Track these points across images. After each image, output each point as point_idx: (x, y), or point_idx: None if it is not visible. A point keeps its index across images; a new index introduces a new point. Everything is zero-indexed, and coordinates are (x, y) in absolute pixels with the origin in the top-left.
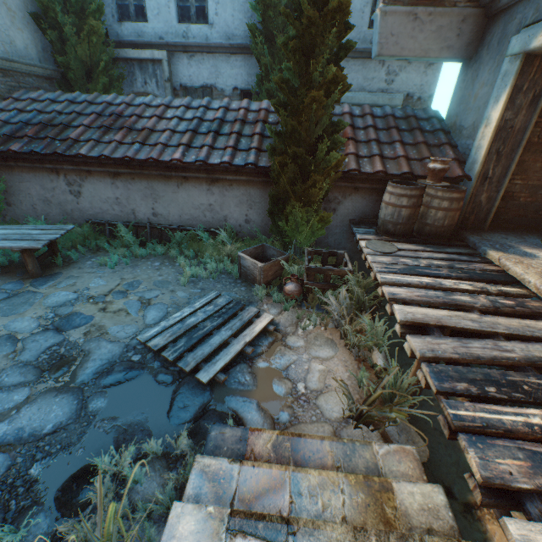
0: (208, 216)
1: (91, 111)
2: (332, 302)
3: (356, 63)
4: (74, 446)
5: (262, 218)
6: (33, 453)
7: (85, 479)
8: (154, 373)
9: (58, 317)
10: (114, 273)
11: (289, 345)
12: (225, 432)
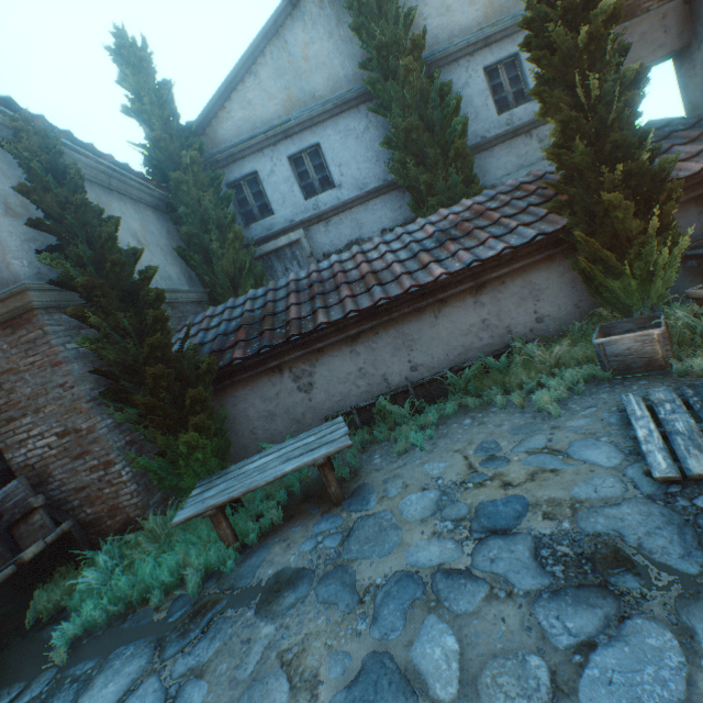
0: (484, 337)
1: (283, 294)
2: None
3: (502, 148)
4: None
5: (557, 305)
6: None
7: None
8: None
9: (461, 521)
10: (432, 452)
11: None
12: None
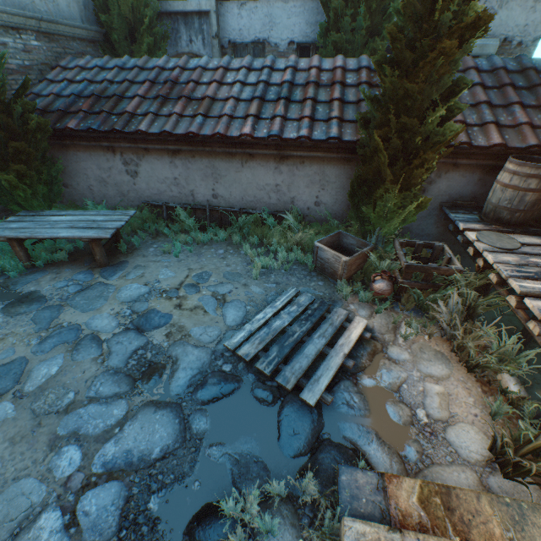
0: (273, 198)
1: (143, 78)
2: (441, 309)
3: None
4: (188, 478)
5: (335, 200)
6: (147, 483)
7: (209, 522)
8: (251, 389)
9: (135, 314)
10: (180, 262)
11: (393, 359)
12: (357, 477)
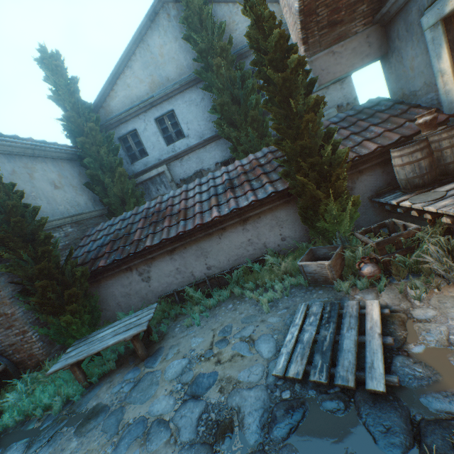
0: (250, 249)
1: (138, 218)
2: (428, 260)
3: None
4: None
5: (294, 230)
6: None
7: None
8: (319, 404)
9: (186, 385)
10: (202, 328)
11: (422, 319)
12: None
